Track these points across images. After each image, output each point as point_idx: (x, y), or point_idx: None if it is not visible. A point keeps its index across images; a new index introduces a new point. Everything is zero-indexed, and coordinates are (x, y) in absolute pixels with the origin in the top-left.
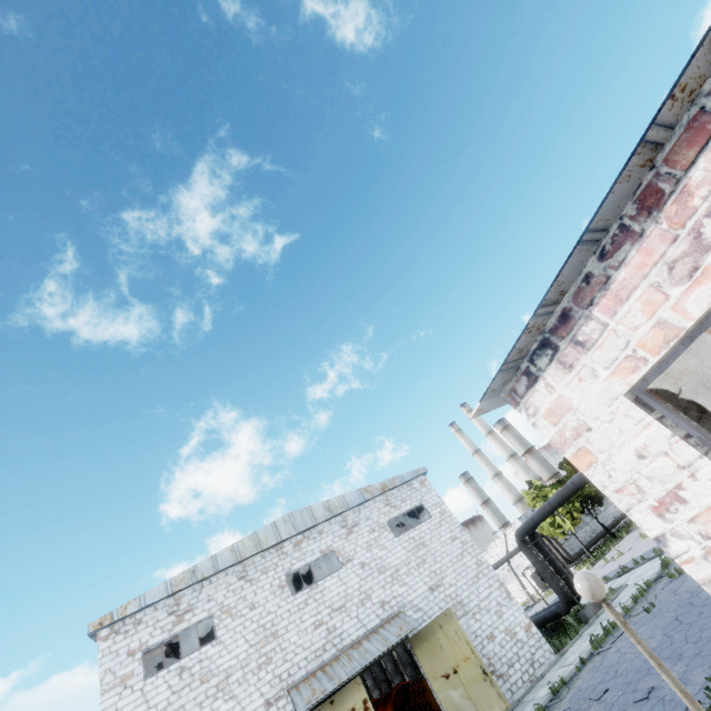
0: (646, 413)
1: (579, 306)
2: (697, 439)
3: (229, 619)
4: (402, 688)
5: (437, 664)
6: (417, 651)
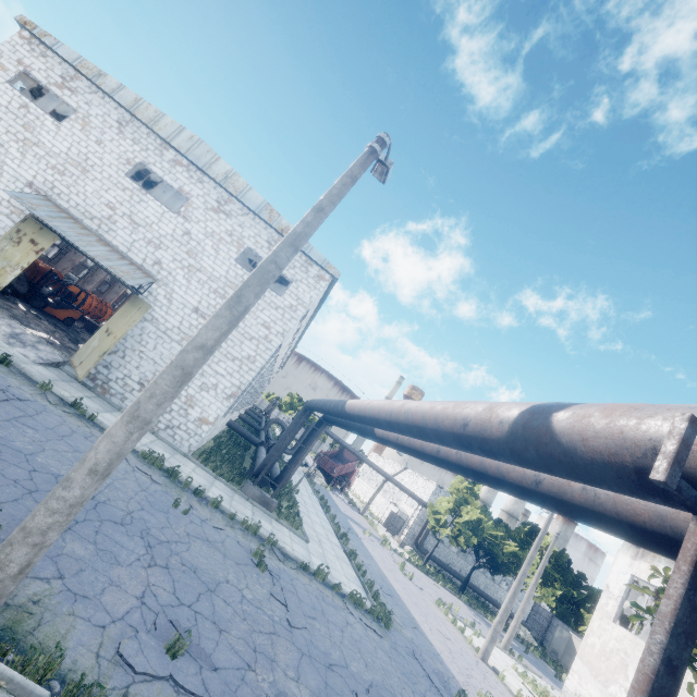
0: None
1: None
2: None
3: (80, 127)
4: None
5: (115, 320)
6: (126, 304)
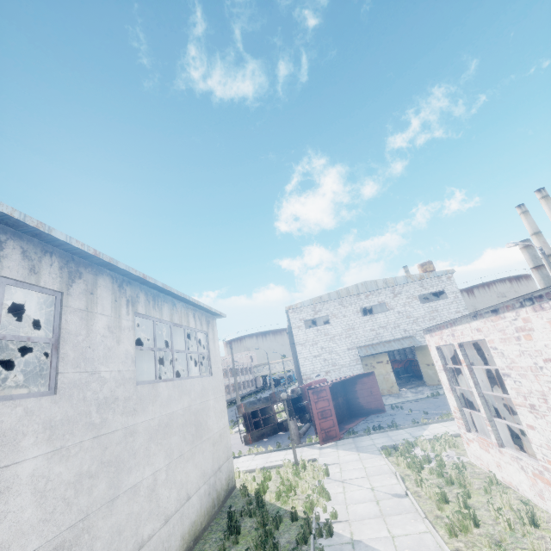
0: (436, 350)
1: (432, 331)
2: (442, 356)
3: (335, 318)
4: (410, 361)
5: (425, 360)
6: (417, 352)
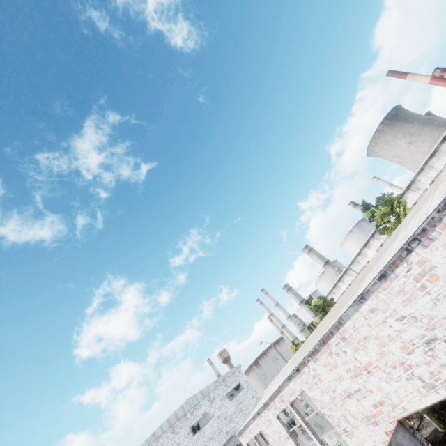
0: None
1: (241, 433)
2: None
3: None
4: None
5: None
6: None
